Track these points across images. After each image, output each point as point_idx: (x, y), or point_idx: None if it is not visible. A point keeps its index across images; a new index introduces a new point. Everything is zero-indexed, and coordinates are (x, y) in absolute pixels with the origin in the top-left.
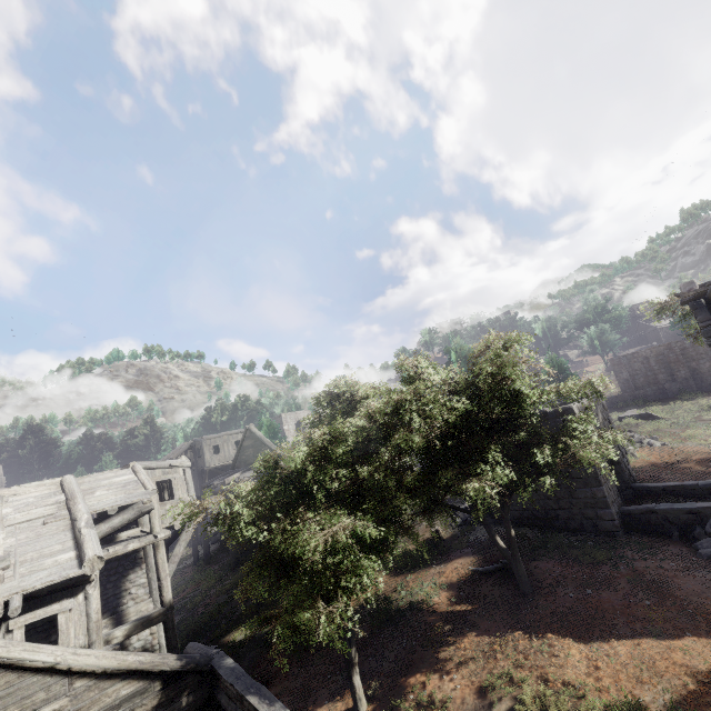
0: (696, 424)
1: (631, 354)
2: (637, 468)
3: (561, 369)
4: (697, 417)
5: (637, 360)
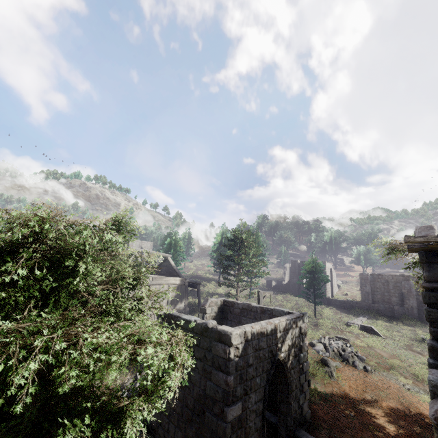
0: (404, 353)
1: (377, 275)
2: (326, 393)
3: (316, 270)
4: (409, 344)
5: (380, 280)
